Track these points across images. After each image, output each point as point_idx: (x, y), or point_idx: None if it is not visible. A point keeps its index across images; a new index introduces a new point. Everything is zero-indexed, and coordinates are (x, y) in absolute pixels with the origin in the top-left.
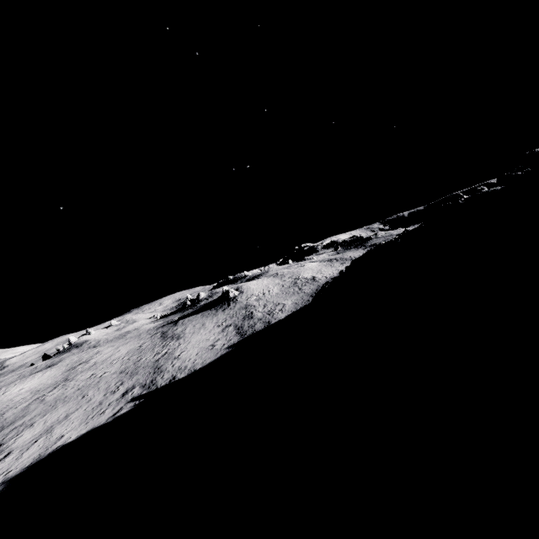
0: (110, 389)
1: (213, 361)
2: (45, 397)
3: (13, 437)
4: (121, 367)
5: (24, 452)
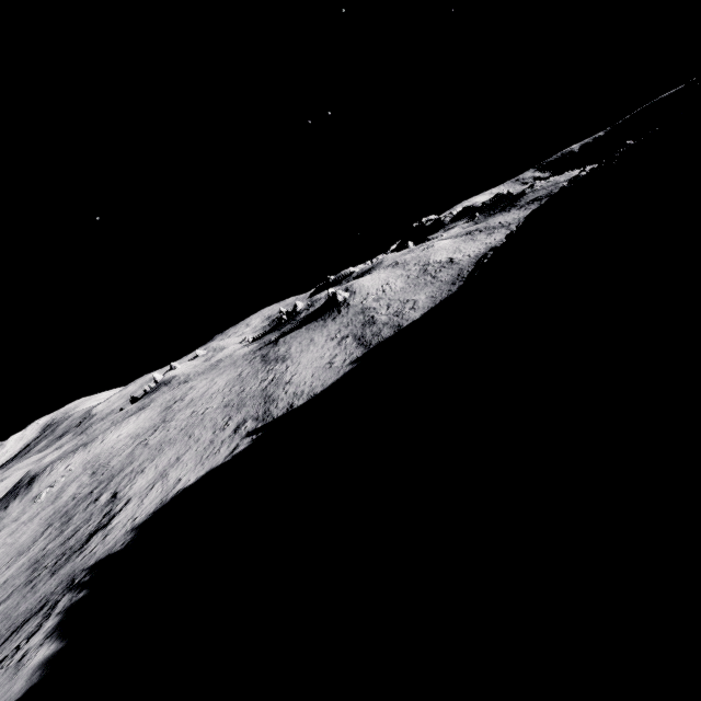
0: (218, 426)
1: (336, 382)
2: (147, 442)
3: (127, 485)
4: (224, 401)
5: (143, 499)
